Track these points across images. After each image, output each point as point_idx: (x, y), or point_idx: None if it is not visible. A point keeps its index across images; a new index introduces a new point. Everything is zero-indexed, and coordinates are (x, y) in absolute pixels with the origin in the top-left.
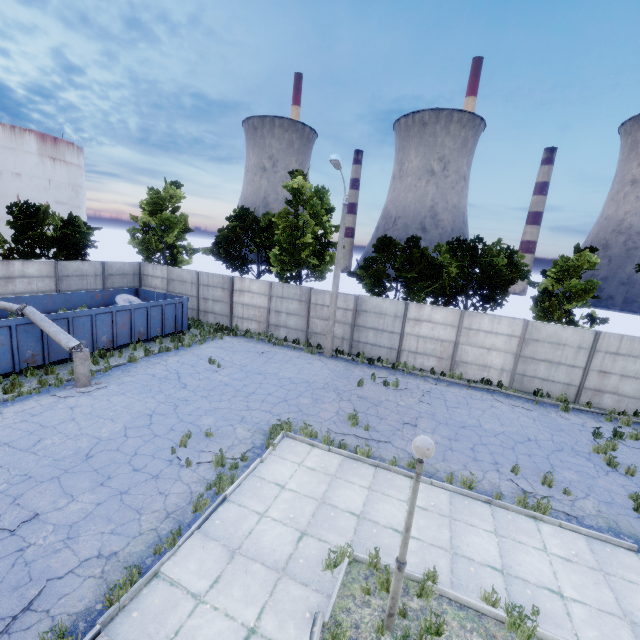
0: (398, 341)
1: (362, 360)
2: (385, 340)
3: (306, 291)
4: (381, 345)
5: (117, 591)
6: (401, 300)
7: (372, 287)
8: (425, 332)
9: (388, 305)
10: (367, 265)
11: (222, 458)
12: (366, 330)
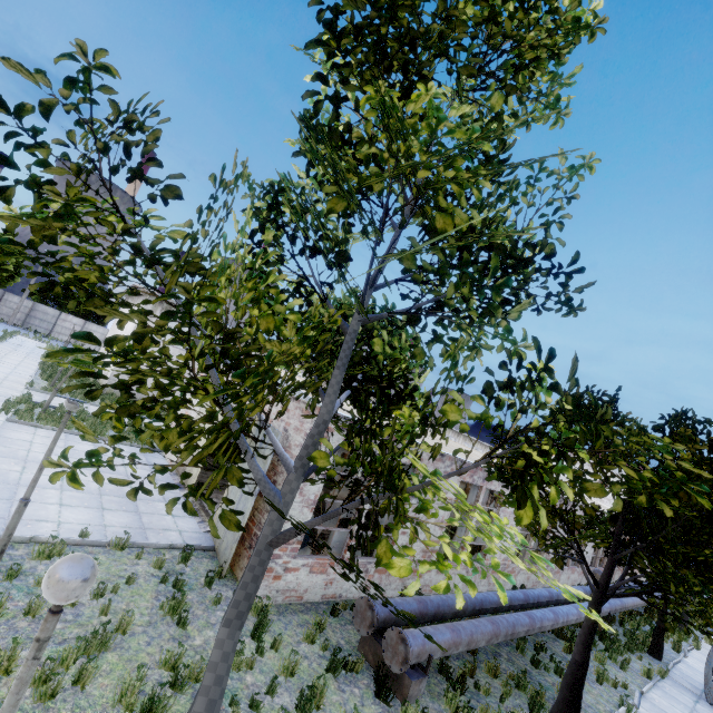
0: (52, 327)
1: (31, 330)
2: (45, 325)
3: (2, 292)
4: (42, 327)
5: (10, 335)
6: (59, 310)
7: (41, 301)
8: (67, 326)
9: (52, 311)
10: (43, 291)
11: (7, 331)
12: (36, 319)
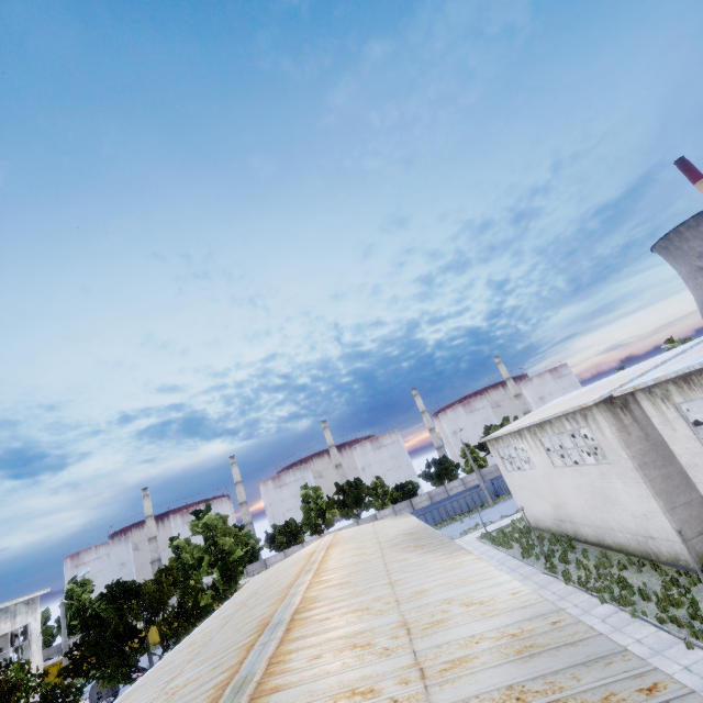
0: None
1: None
2: None
3: None
4: None
5: None
6: None
7: None
8: None
9: None
10: None
11: None
12: None
